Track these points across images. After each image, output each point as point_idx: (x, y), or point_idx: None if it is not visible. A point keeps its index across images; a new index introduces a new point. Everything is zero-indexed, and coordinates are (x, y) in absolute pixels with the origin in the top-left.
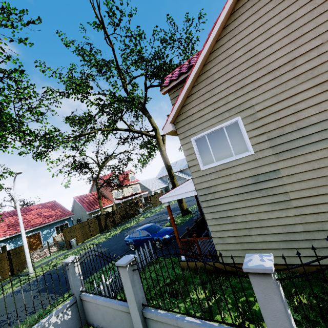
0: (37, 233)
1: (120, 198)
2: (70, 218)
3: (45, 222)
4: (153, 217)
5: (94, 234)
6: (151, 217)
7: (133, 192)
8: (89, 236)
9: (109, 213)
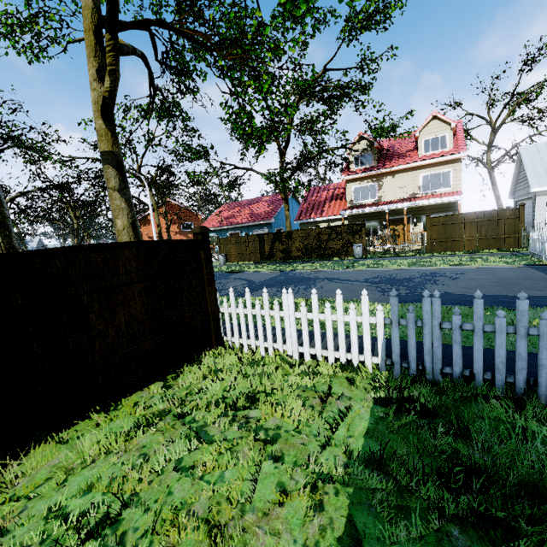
0: (238, 233)
1: (365, 203)
2: (272, 224)
3: (241, 222)
4: (266, 275)
5: (251, 259)
6: (282, 272)
7: (420, 191)
8: (245, 258)
9: (279, 234)
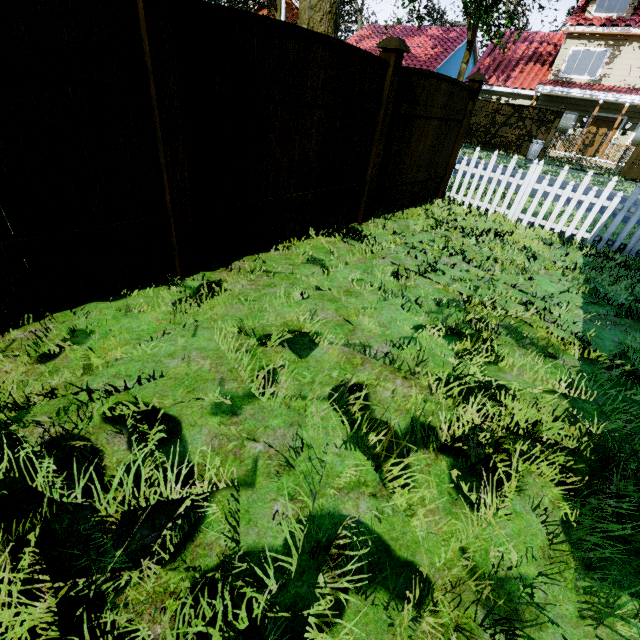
0: None
1: (576, 81)
2: None
3: None
4: None
5: None
6: None
7: None
8: None
9: None
